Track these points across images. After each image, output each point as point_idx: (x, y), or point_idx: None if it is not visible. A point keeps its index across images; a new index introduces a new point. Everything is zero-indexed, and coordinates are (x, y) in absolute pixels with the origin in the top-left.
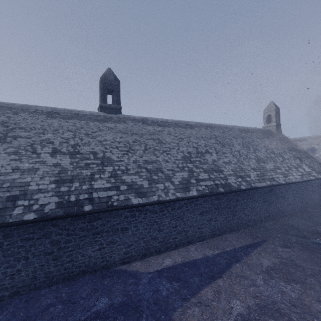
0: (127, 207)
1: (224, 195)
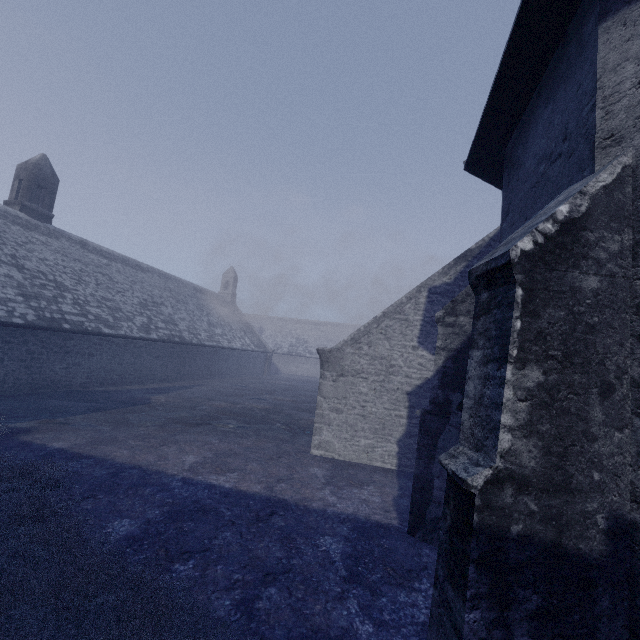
0: (100, 334)
1: (178, 345)
